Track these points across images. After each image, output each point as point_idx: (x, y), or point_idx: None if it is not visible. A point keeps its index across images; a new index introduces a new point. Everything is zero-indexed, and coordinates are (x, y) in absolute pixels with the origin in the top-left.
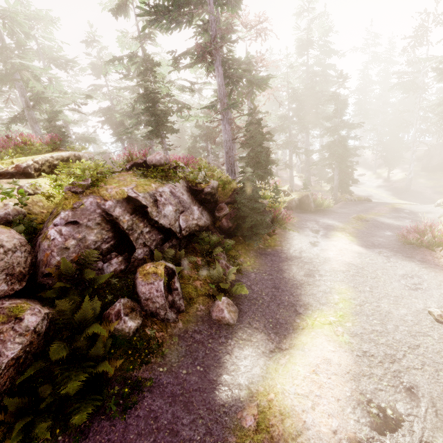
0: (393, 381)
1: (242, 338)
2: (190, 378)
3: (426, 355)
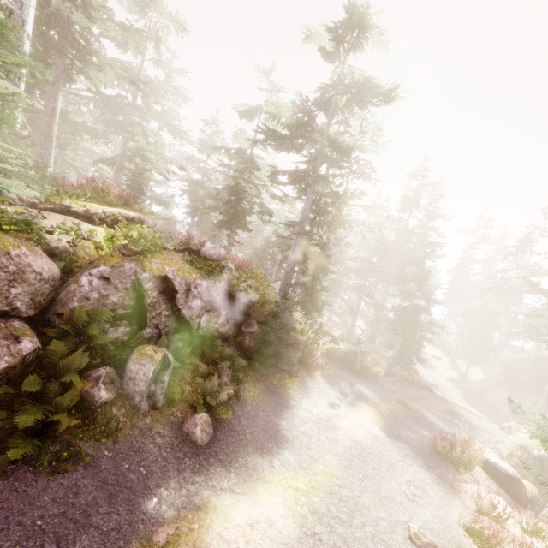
0: None
1: (201, 462)
2: (128, 474)
3: None
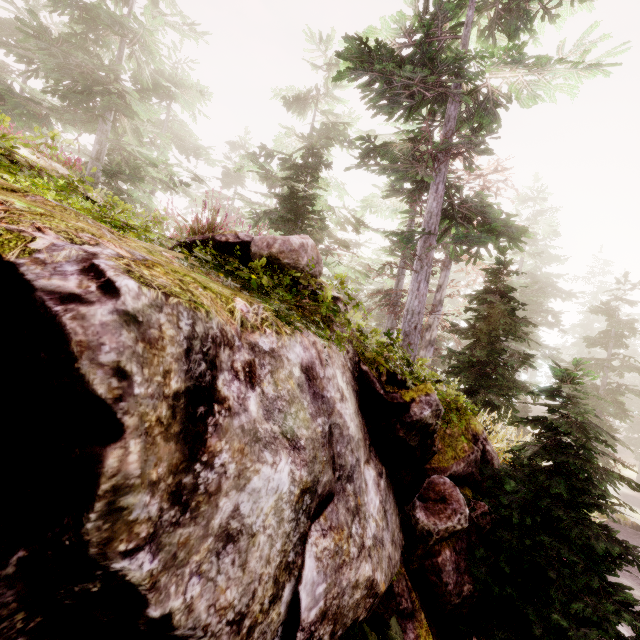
0: None
1: None
2: None
3: None
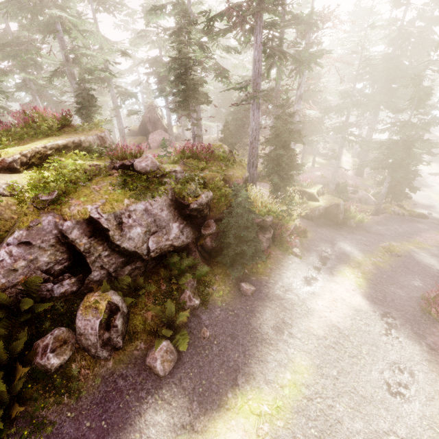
0: None
1: (164, 397)
2: (89, 434)
3: None
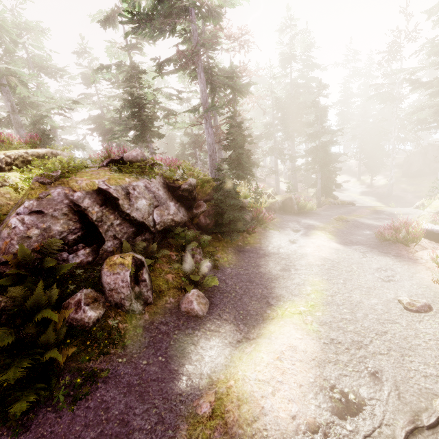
0: (358, 367)
1: (210, 329)
2: (149, 368)
3: (393, 341)
